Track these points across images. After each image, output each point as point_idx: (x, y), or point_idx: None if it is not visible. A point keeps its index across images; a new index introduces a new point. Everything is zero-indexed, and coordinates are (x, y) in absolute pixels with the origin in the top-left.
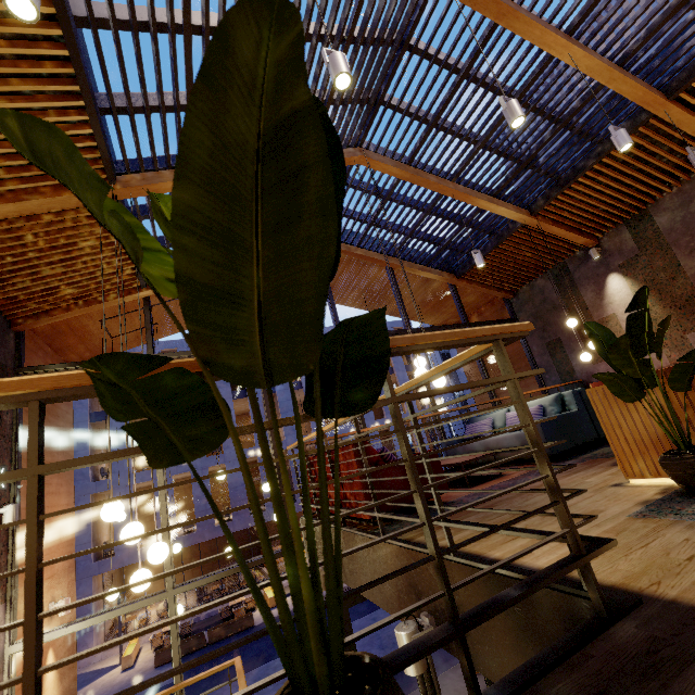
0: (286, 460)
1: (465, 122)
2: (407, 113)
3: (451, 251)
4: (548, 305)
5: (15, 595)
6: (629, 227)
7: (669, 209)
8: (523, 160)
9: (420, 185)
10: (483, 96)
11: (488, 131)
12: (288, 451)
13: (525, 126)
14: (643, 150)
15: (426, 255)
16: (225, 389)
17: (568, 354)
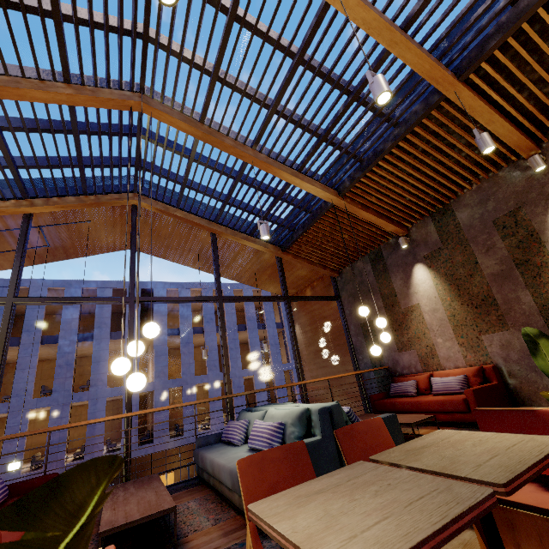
0: (152, 401)
1: (248, 78)
2: (185, 59)
3: (272, 224)
4: (365, 287)
5: None
6: (434, 220)
7: (469, 205)
8: (322, 134)
9: (216, 146)
10: (261, 47)
11: (277, 94)
12: (154, 392)
13: (315, 93)
14: (441, 140)
15: (248, 225)
16: (104, 329)
17: (378, 338)
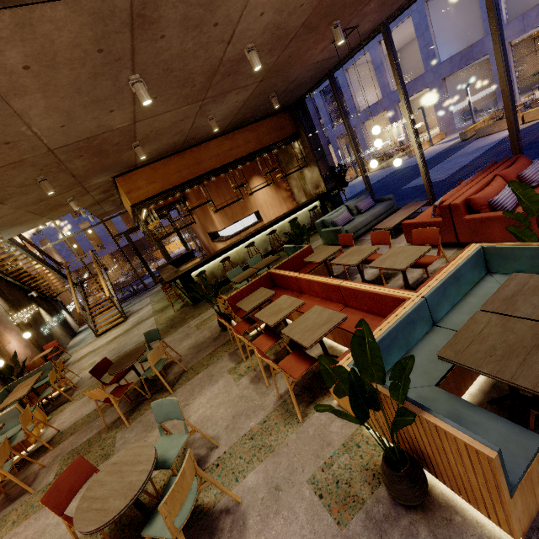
0: None
1: None
2: None
3: None
4: None
5: None
6: None
7: None
8: None
9: None
10: None
11: None
12: None
13: None
14: None
15: None
16: None
17: None
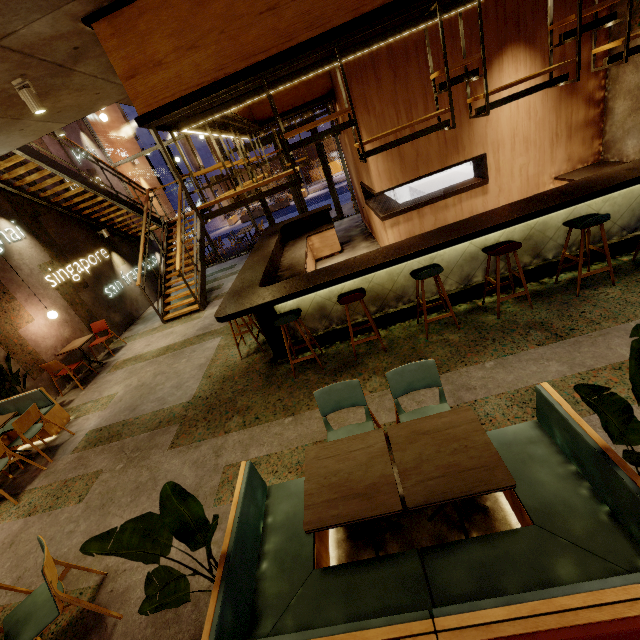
0: None
1: None
2: None
3: None
4: None
5: (103, 148)
6: None
7: None
8: None
9: None
10: None
11: None
12: None
13: None
14: None
15: None
16: None
17: None
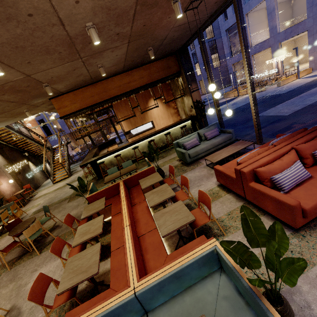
0: None
1: None
2: None
3: None
4: None
5: (24, 123)
6: None
7: None
8: None
9: None
10: None
11: None
12: None
13: None
14: None
15: None
16: None
17: None
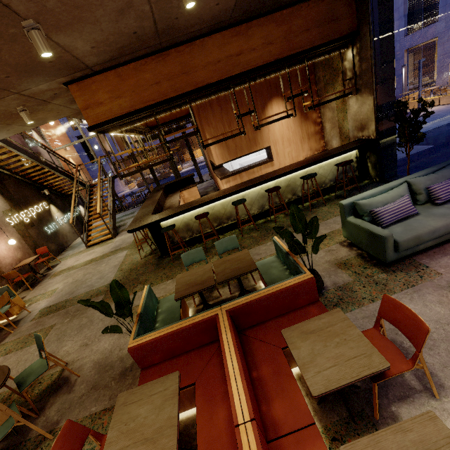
0: None
1: None
2: None
3: None
4: None
5: (46, 139)
6: None
7: None
8: None
9: None
10: None
11: None
12: None
13: None
14: None
15: None
16: None
17: None
